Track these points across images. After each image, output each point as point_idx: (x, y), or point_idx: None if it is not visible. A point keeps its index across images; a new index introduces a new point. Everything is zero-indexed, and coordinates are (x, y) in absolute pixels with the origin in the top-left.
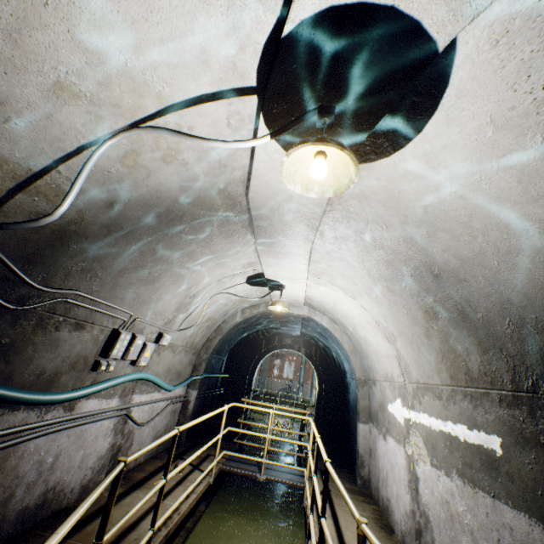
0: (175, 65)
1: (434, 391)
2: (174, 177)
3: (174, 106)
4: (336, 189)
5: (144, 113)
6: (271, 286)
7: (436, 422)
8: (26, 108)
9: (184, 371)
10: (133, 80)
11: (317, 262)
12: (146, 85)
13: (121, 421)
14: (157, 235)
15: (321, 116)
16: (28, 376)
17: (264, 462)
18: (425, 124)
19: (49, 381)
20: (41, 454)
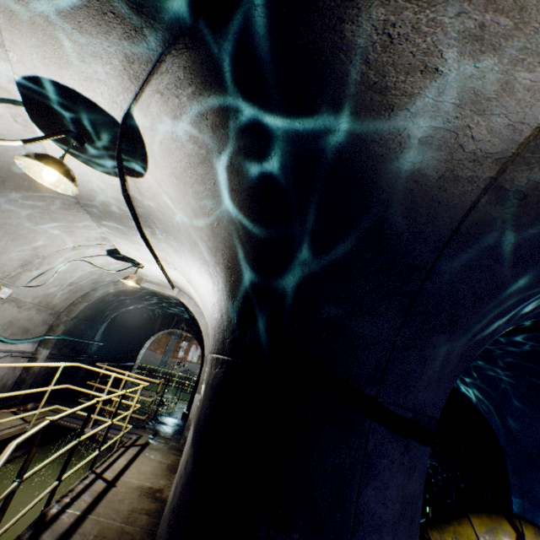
0: None
1: None
2: None
3: None
4: (73, 191)
5: None
6: (132, 262)
7: None
8: None
9: (36, 328)
10: None
11: (157, 248)
12: None
13: None
14: None
15: (70, 138)
16: None
17: (95, 418)
18: (148, 163)
19: None
20: None
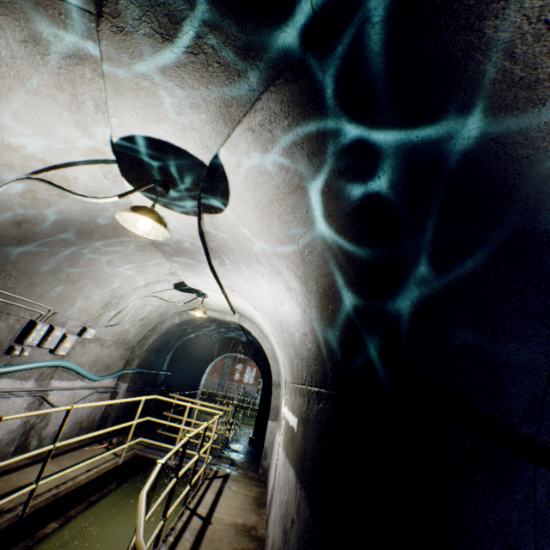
0: (49, 145)
1: (289, 388)
2: (74, 206)
3: (58, 166)
4: (164, 236)
5: (33, 169)
6: (197, 293)
7: (287, 413)
8: None
9: (115, 364)
10: (19, 152)
11: (223, 277)
12: (30, 155)
13: (37, 402)
14: (70, 246)
15: (157, 187)
16: None
17: None
18: (229, 199)
19: None
20: None
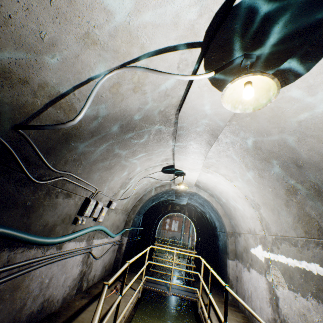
0: (157, 25)
1: (291, 241)
2: (136, 101)
3: (149, 54)
4: (255, 107)
5: (130, 57)
6: (176, 173)
7: (292, 261)
8: (65, 49)
9: (120, 225)
10: (130, 34)
11: (210, 158)
12: (136, 38)
13: (86, 256)
14: (118, 139)
15: (246, 60)
16: (39, 226)
17: (171, 284)
18: (312, 66)
19: (50, 230)
20: (42, 277)
